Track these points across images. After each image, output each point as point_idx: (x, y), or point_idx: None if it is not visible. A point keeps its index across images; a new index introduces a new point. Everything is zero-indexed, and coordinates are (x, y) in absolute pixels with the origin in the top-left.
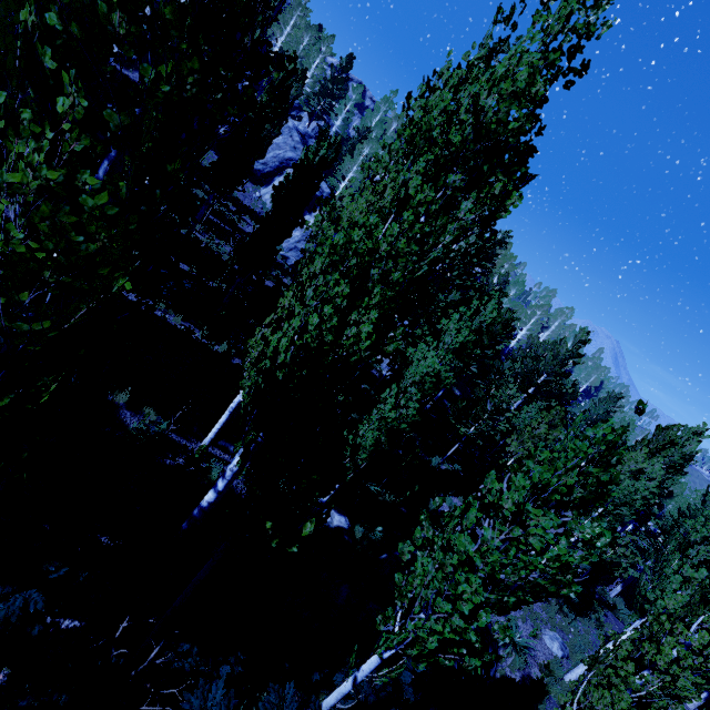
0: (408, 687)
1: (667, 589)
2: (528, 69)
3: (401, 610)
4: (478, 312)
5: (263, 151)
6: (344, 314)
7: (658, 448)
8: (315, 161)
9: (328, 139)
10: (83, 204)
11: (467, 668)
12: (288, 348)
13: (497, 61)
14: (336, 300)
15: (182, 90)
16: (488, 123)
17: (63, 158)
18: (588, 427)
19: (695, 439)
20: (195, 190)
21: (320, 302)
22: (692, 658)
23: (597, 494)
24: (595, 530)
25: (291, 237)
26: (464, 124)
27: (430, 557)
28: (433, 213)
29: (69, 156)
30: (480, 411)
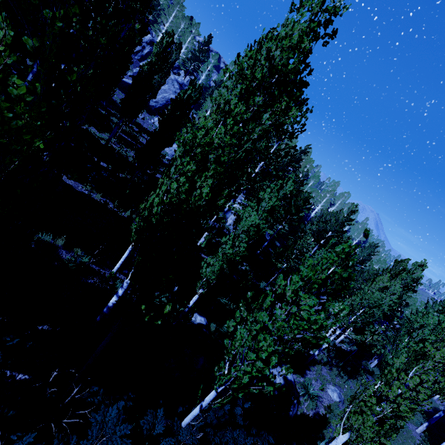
0: (239, 417)
1: (400, 357)
2: (299, 32)
3: (228, 362)
4: (282, 187)
5: (155, 93)
6: (193, 183)
7: (396, 273)
8: (185, 97)
9: (195, 85)
10: (11, 93)
11: (265, 392)
12: (160, 205)
13: (292, 35)
14: (188, 173)
15: (69, 25)
16: (276, 65)
17: (0, 67)
18: (337, 246)
19: (419, 269)
20: (112, 117)
21: (178, 175)
22: (409, 392)
23: (341, 285)
24: (340, 307)
25: (173, 148)
26: (263, 67)
27: (246, 329)
28: (245, 120)
29: (3, 66)
30: (290, 253)
